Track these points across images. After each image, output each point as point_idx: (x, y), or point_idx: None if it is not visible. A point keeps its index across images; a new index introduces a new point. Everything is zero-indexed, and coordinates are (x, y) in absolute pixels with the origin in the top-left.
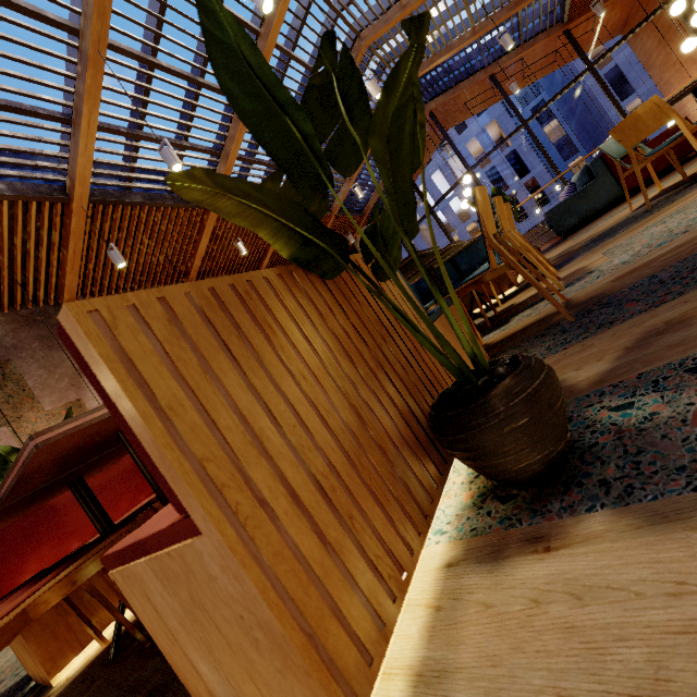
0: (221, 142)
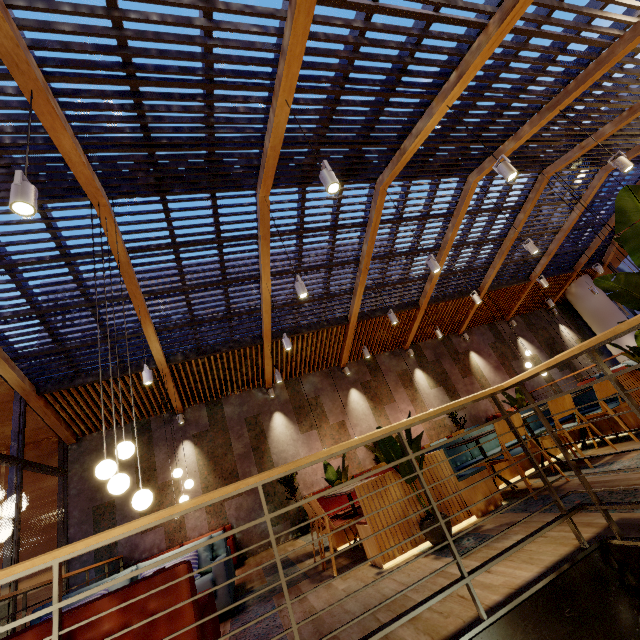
0: (428, 271)
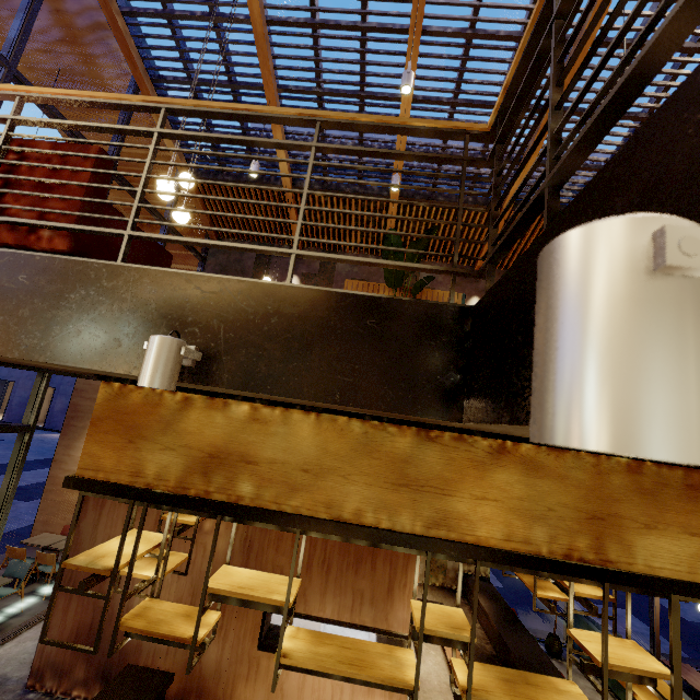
0: None
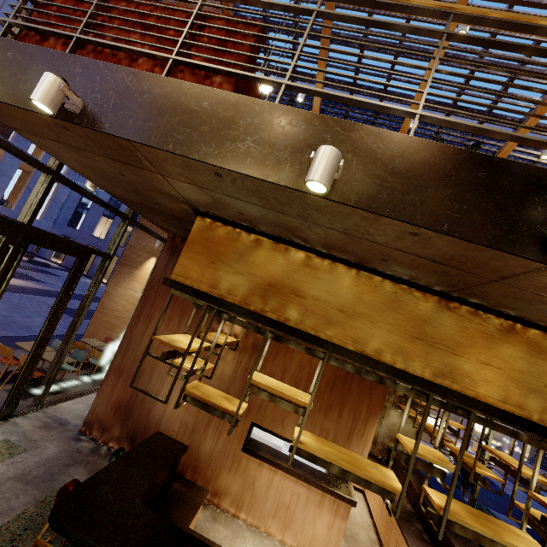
0: None
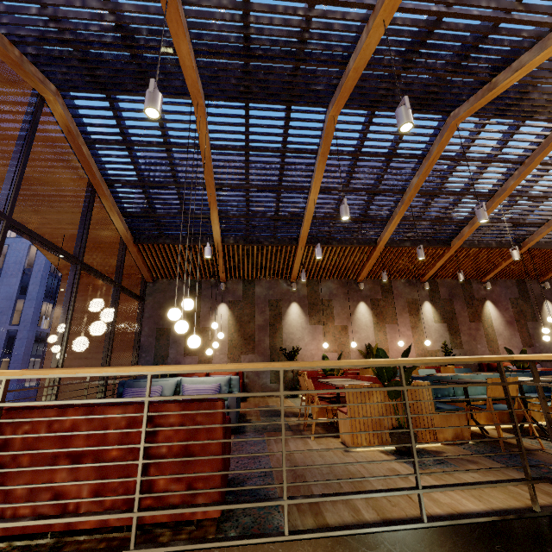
0: (472, 215)
